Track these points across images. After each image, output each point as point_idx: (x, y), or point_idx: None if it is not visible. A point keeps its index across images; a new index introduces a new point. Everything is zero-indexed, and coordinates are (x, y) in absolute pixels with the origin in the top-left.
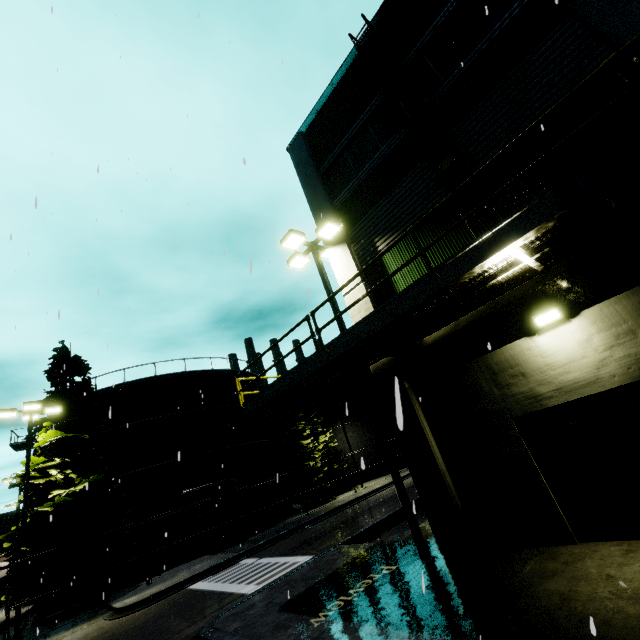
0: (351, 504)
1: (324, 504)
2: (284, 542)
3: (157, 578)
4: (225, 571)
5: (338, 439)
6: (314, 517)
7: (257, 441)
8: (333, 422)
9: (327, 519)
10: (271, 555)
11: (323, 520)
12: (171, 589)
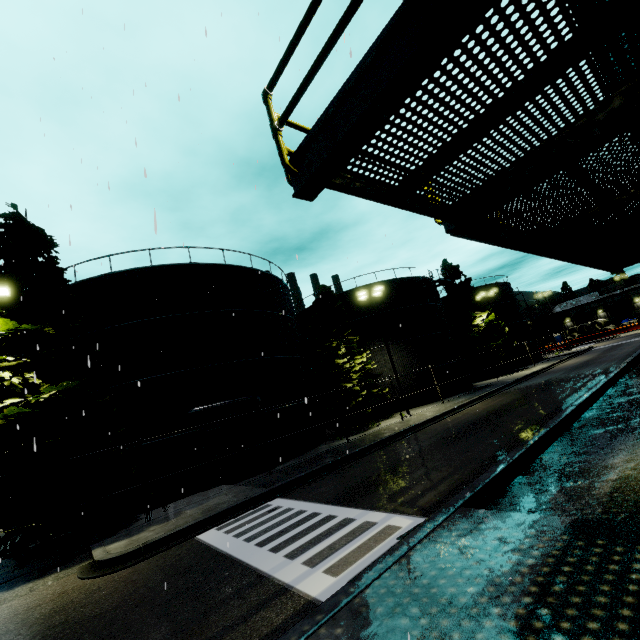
0: (407, 433)
1: (364, 431)
2: (329, 478)
3: (161, 511)
4: (249, 516)
5: (375, 362)
6: (363, 447)
7: (284, 356)
8: (369, 343)
9: (381, 450)
10: (316, 499)
11: (375, 451)
12: (172, 537)
